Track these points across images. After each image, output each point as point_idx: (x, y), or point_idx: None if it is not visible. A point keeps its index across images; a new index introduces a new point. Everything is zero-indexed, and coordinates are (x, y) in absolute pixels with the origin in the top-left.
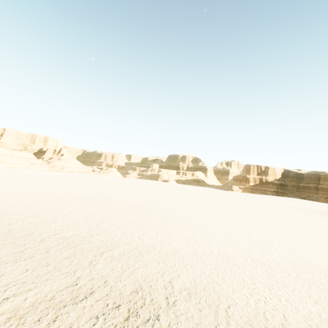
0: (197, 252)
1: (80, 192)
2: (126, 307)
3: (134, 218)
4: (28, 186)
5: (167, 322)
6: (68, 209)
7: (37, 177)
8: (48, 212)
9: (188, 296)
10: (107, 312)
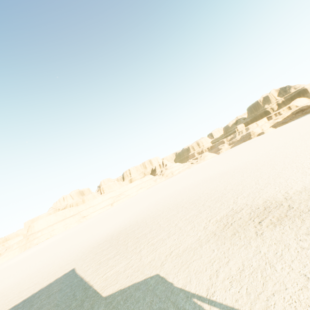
0: (305, 173)
1: (198, 180)
2: (262, 207)
3: (246, 176)
4: (168, 192)
5: (287, 204)
6: (201, 190)
7: (165, 186)
8: (192, 196)
9: (299, 193)
10: (254, 211)
